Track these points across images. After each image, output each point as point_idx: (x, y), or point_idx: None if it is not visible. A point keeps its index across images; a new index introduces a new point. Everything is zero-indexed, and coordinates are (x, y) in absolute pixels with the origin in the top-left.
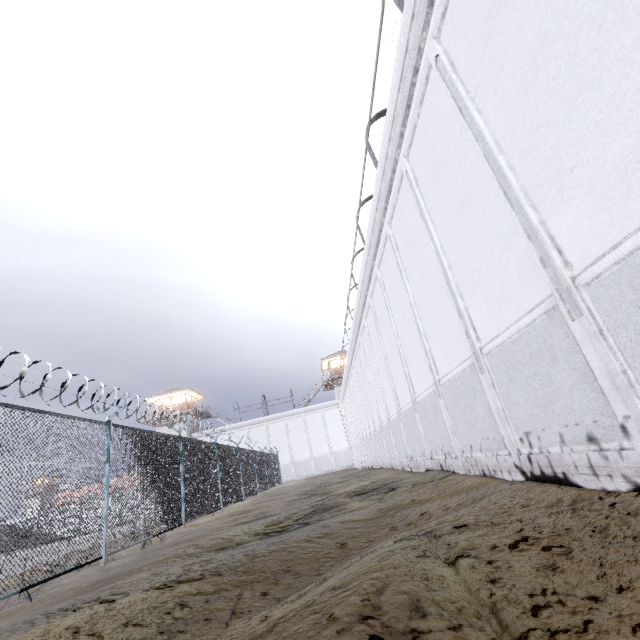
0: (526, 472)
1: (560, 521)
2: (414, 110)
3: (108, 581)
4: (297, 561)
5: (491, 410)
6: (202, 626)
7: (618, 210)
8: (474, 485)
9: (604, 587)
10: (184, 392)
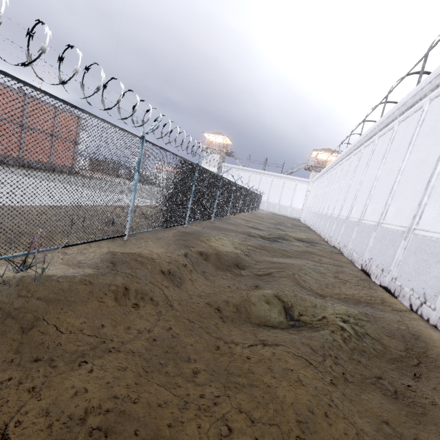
0: (362, 267)
1: (352, 279)
2: None
3: (219, 228)
4: (276, 252)
5: (368, 244)
6: (255, 253)
7: (435, 223)
8: (344, 262)
9: (343, 288)
10: (223, 137)
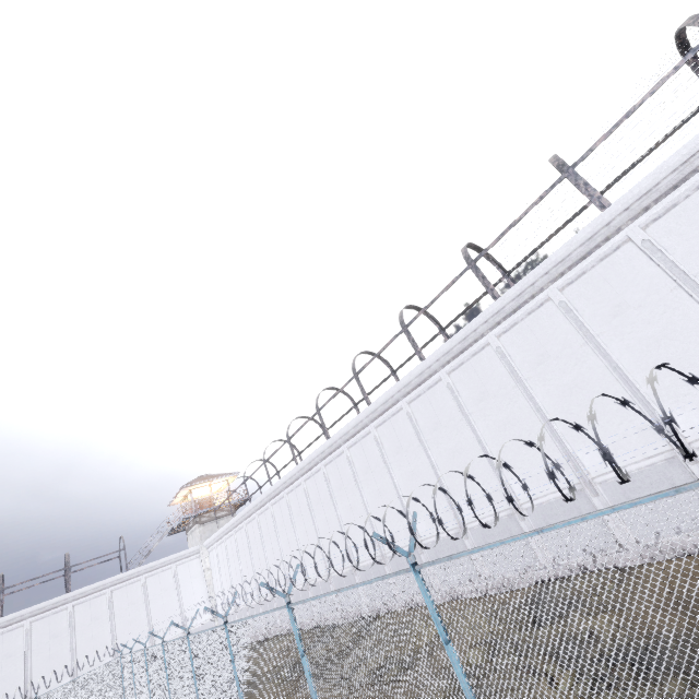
0: None
1: None
2: (591, 262)
3: None
4: None
5: None
6: None
7: None
8: None
9: None
10: None
